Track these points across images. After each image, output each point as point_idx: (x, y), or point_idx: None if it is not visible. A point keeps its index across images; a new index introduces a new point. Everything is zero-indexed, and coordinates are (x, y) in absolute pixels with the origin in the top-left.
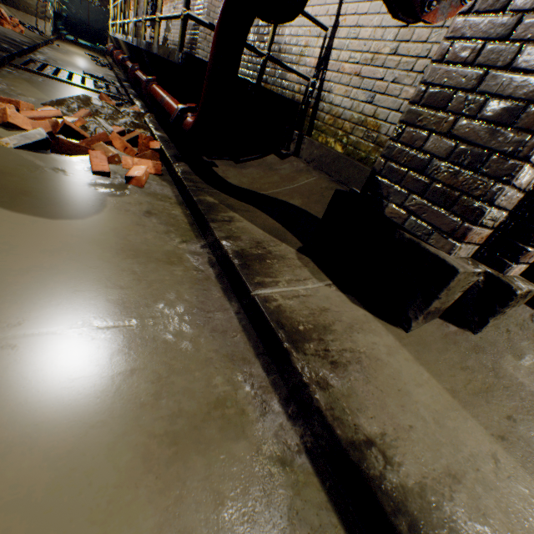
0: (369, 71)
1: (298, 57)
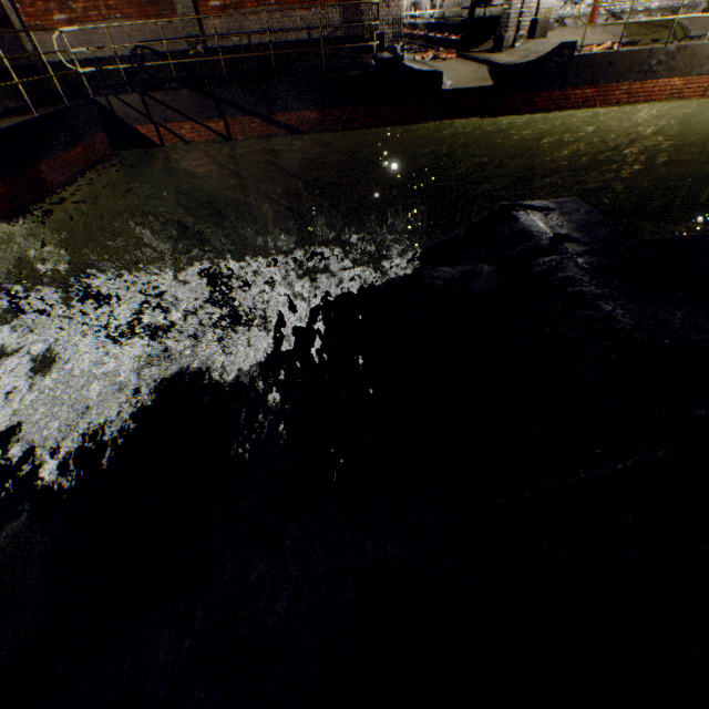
0: None
1: None
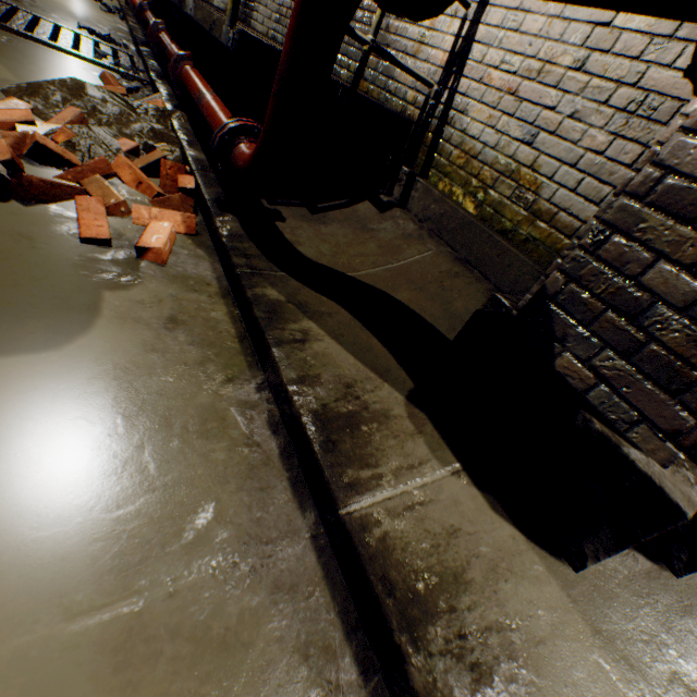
0: (532, 90)
1: (416, 44)
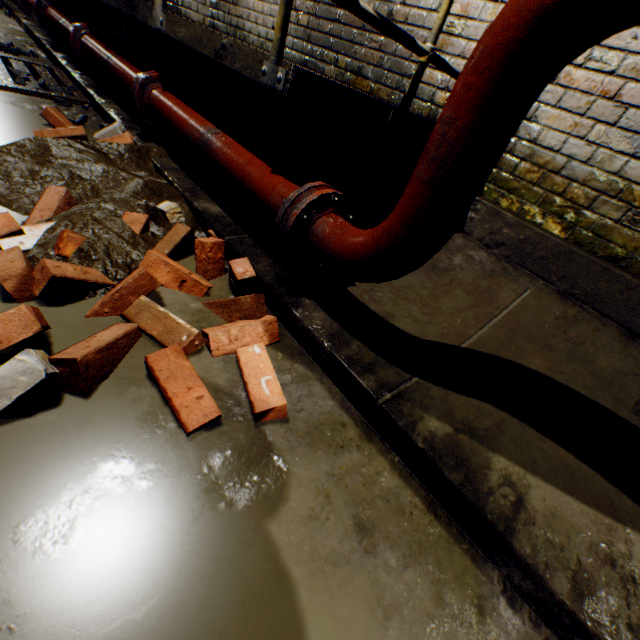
0: None
1: (441, 35)
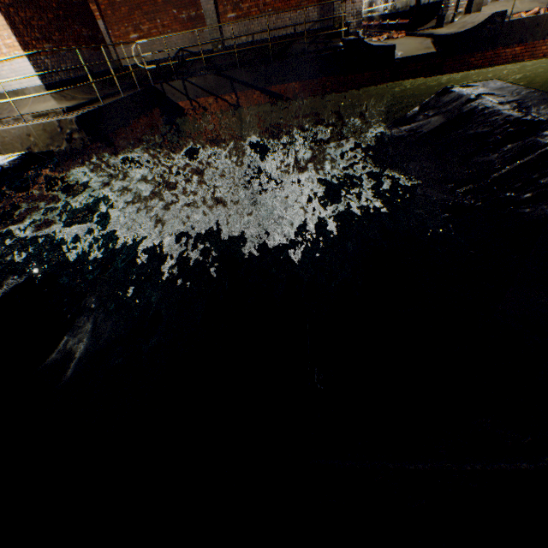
0: None
1: None
